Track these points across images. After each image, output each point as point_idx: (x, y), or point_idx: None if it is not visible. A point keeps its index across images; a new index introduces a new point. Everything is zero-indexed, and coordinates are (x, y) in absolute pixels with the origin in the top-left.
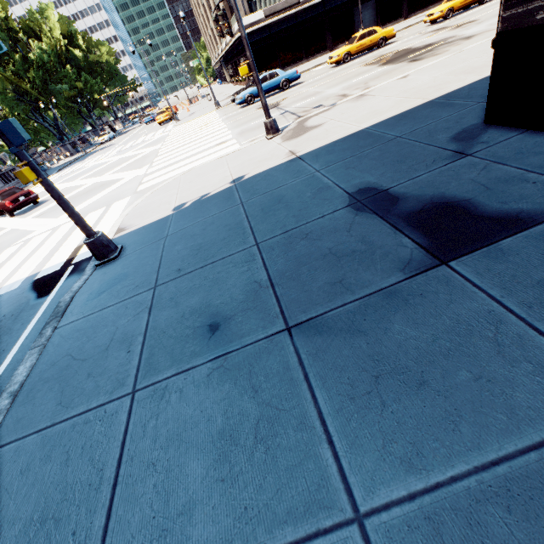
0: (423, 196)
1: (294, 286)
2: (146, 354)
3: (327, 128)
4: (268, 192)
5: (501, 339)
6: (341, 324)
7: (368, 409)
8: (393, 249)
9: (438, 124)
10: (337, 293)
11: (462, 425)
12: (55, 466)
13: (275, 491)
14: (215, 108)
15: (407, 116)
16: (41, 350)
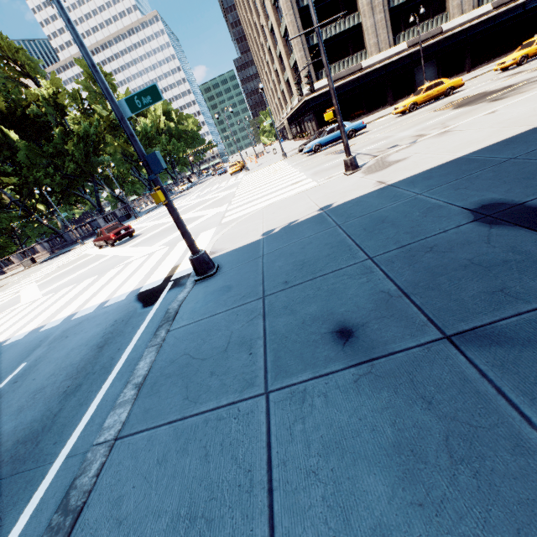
0: None
1: (436, 295)
2: (271, 357)
3: (415, 160)
4: (365, 215)
5: None
6: (525, 334)
7: None
8: None
9: None
10: (503, 302)
11: None
12: (194, 460)
13: (515, 531)
14: (282, 158)
15: (514, 141)
16: (158, 349)
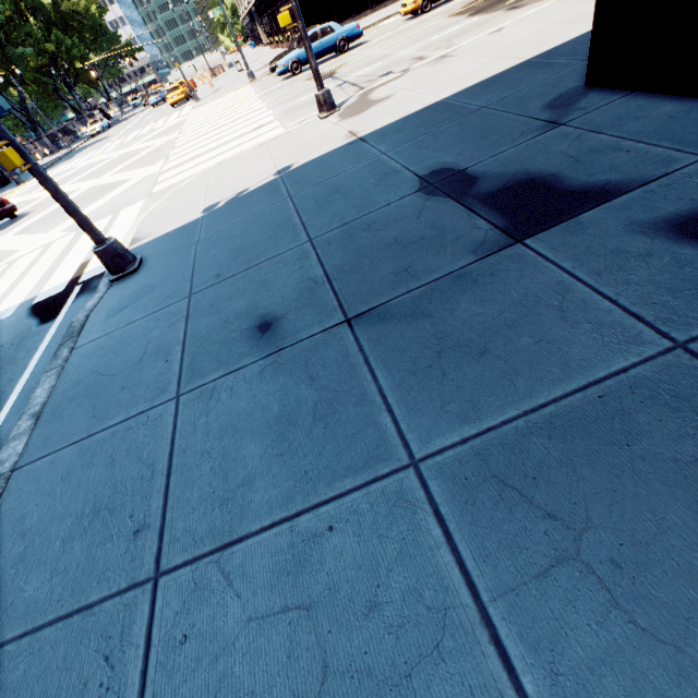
0: (505, 174)
1: (354, 279)
2: (188, 361)
3: (397, 101)
4: (322, 182)
5: (565, 306)
6: (405, 310)
7: (428, 380)
8: (466, 232)
9: (532, 89)
10: (402, 281)
11: (518, 381)
12: (100, 469)
13: (335, 455)
14: (248, 81)
15: (496, 82)
16: (59, 372)
